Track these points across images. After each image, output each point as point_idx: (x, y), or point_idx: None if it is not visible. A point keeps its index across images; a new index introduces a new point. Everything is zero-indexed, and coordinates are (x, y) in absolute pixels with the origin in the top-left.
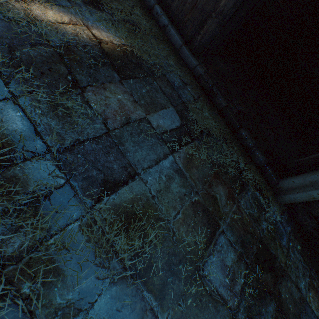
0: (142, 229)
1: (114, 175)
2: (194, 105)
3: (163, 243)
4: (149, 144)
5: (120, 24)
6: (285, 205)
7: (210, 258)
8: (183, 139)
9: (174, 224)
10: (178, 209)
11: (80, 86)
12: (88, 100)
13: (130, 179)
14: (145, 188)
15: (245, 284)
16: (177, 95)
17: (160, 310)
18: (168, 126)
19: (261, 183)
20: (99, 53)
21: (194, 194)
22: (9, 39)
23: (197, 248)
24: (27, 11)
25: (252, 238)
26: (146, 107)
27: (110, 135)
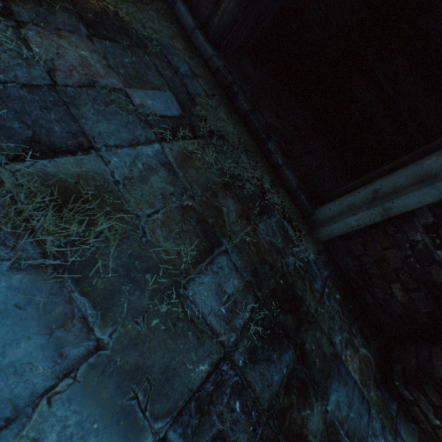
0: (89, 214)
1: (53, 138)
2: (204, 101)
3: (122, 241)
4: (124, 121)
5: None
6: (324, 245)
7: (200, 278)
8: (181, 131)
9: (146, 223)
10: (157, 207)
11: (17, 20)
12: (26, 39)
13: (81, 151)
14: (105, 168)
15: (251, 321)
16: (181, 83)
17: (99, 322)
18: (159, 110)
19: (293, 212)
20: None
21: (187, 197)
22: None
23: (181, 261)
24: None
25: (270, 270)
26: (127, 79)
27: (57, 90)
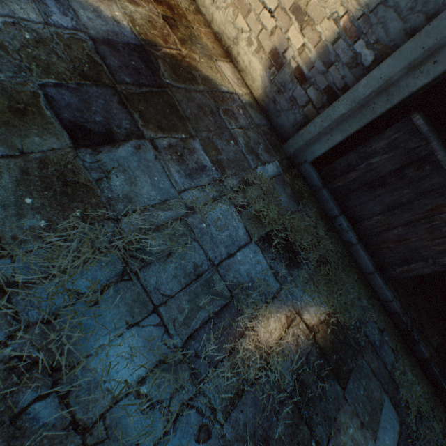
0: None
1: None
2: (398, 371)
3: None
4: None
5: (317, 275)
6: None
7: None
8: None
9: None
10: None
11: None
12: None
13: None
14: None
15: None
16: (382, 365)
17: None
18: (392, 442)
19: None
20: (318, 355)
21: None
22: (260, 425)
23: None
24: (257, 344)
25: None
26: (371, 425)
27: None
